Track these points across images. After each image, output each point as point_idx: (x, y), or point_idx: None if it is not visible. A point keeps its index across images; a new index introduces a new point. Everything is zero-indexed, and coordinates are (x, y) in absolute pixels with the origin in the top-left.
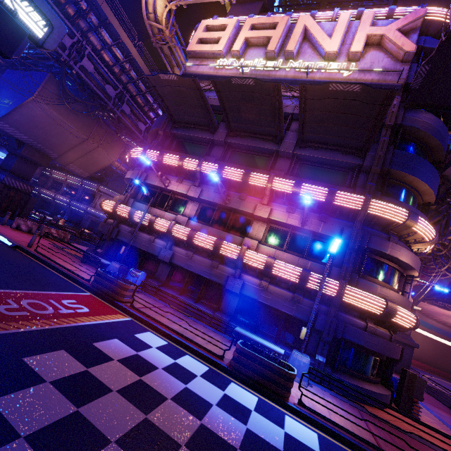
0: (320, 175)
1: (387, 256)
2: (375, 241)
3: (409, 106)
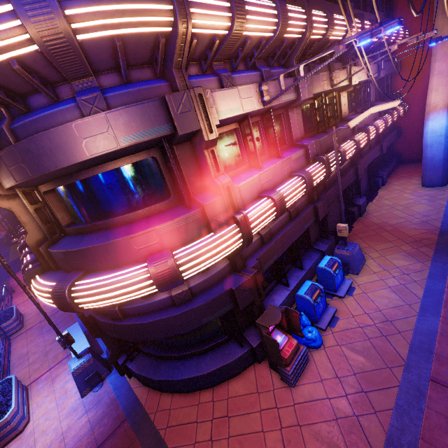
0: None
1: (32, 182)
2: None
3: None
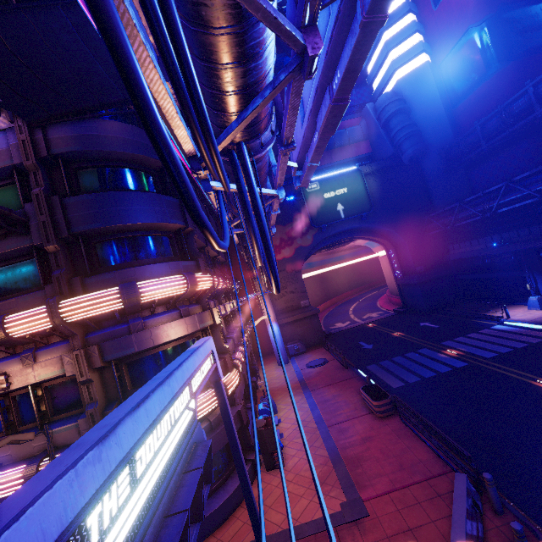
0: (1, 281)
1: (141, 351)
2: (111, 348)
3: (36, 125)
